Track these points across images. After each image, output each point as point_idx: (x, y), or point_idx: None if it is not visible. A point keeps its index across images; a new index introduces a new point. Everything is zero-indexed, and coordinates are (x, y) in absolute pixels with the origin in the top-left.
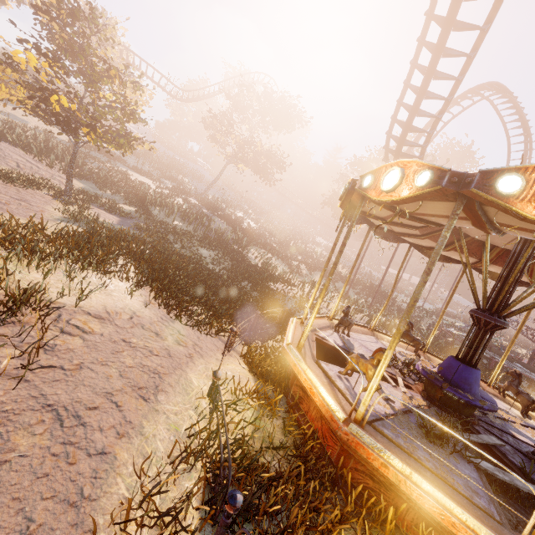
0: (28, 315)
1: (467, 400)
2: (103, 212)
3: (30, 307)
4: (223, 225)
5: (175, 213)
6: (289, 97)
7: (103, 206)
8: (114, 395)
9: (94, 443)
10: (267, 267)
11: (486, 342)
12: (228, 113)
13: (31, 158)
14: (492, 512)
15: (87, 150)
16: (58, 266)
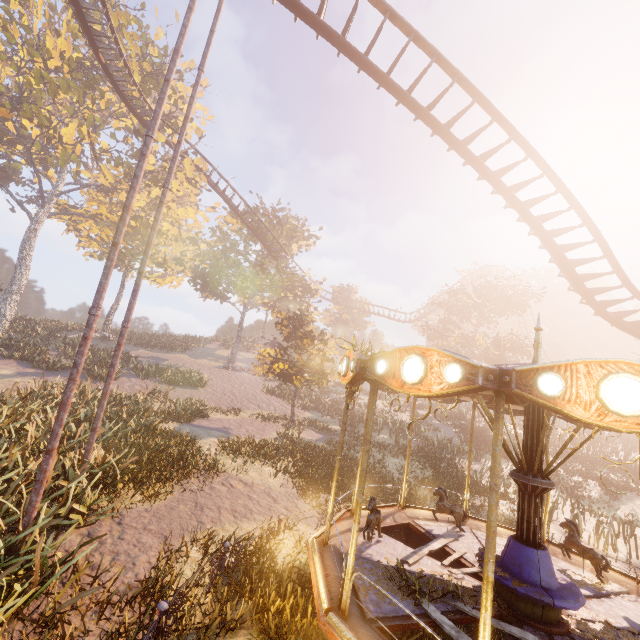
0: (214, 476)
1: (497, 578)
2: (313, 433)
3: (216, 472)
4: (454, 434)
5: (388, 428)
6: (499, 282)
7: (317, 429)
8: (221, 509)
9: (202, 519)
10: (480, 478)
11: (531, 508)
12: (445, 318)
13: (285, 402)
14: (372, 613)
15: (331, 387)
16: (245, 459)
